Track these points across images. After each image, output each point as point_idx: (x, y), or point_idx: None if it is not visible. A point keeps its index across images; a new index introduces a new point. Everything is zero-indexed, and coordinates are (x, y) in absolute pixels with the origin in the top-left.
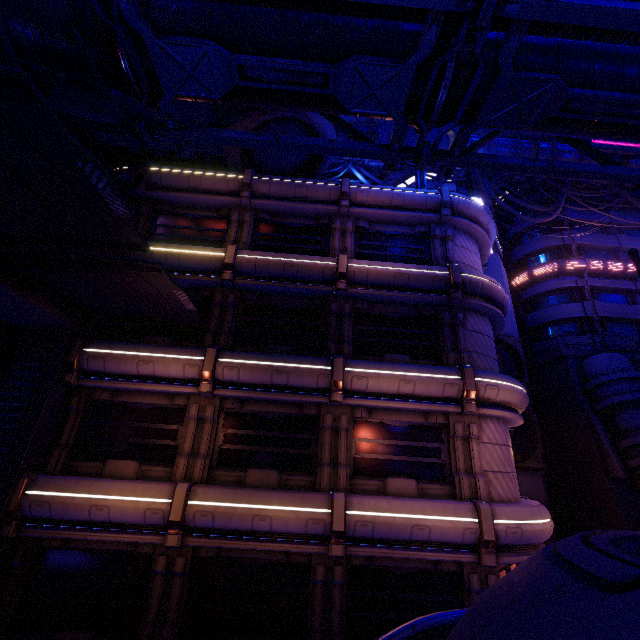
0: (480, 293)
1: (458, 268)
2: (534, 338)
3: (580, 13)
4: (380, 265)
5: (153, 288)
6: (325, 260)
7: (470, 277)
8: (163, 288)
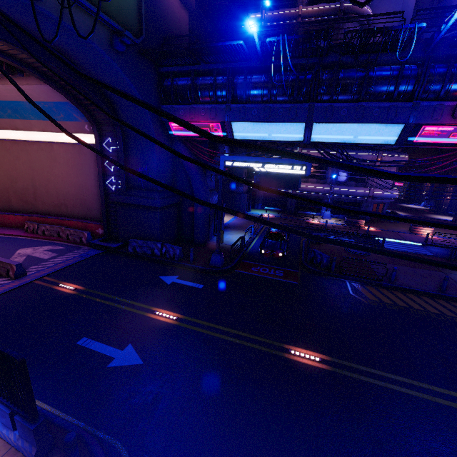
0: (351, 12)
1: (343, 2)
2: (432, 25)
3: None
4: (313, 8)
5: (248, 34)
6: (294, 10)
7: (347, 6)
8: (250, 34)
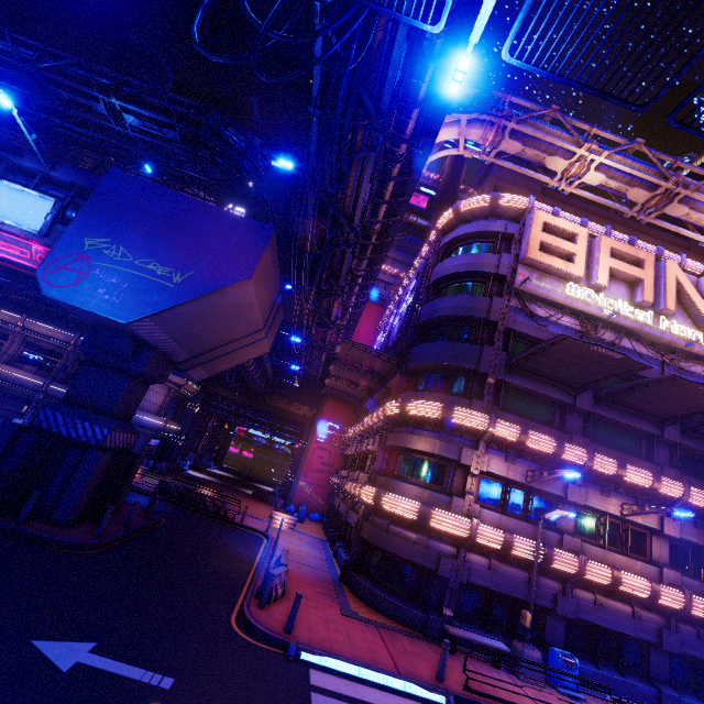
0: None
1: None
2: None
3: (60, 131)
4: None
5: None
6: None
7: None
8: None
